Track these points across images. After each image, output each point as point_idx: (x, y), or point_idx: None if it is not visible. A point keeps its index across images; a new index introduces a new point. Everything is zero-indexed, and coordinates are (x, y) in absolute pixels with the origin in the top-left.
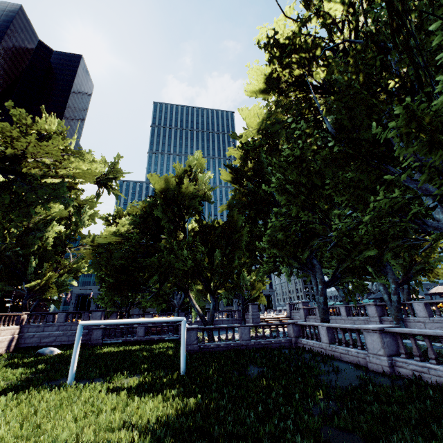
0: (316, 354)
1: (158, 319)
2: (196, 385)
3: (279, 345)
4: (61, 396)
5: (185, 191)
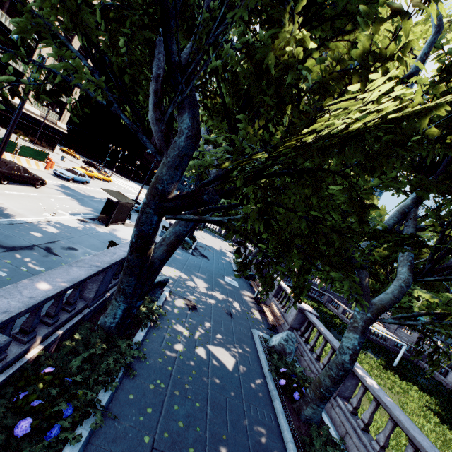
0: (440, 383)
1: (396, 340)
2: (414, 382)
3: (408, 358)
4: (368, 359)
5: (423, 256)
